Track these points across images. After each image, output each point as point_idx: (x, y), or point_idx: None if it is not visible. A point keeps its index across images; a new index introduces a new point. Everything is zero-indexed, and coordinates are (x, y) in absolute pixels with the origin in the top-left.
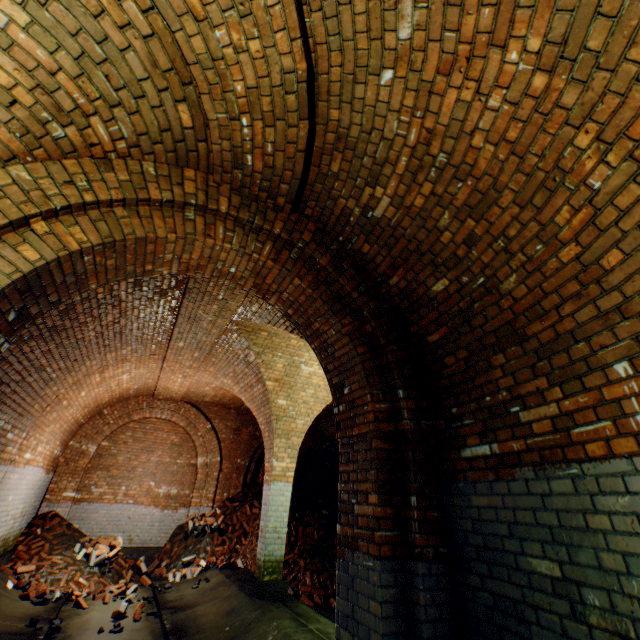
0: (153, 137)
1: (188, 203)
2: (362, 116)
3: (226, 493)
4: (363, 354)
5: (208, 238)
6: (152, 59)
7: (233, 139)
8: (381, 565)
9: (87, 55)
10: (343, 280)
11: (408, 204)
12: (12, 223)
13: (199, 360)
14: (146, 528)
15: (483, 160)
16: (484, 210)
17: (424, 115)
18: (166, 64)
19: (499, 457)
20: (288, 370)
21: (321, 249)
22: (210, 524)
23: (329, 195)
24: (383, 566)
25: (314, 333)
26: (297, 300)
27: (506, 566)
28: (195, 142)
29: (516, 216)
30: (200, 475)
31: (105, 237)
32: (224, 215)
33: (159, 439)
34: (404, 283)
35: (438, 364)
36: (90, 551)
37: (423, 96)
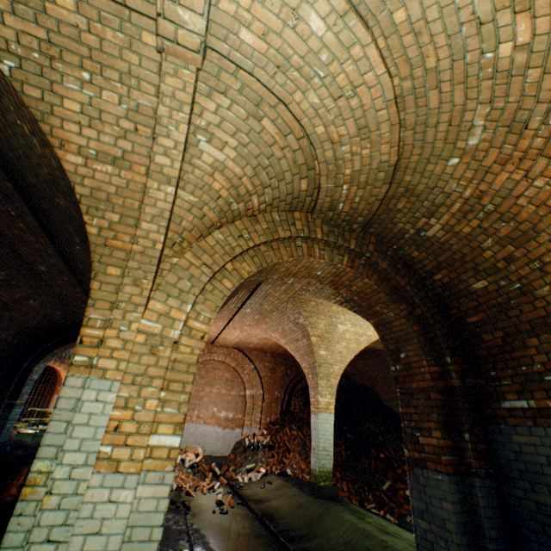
0: (281, 198)
1: (299, 236)
2: (428, 180)
3: (268, 418)
4: (417, 331)
5: (310, 257)
6: (294, 160)
7: (333, 196)
8: (448, 478)
9: (260, 165)
10: (398, 277)
11: (456, 230)
12: (220, 268)
13: (257, 320)
14: (214, 442)
15: (525, 213)
16: (523, 242)
17: (479, 183)
18: (301, 161)
19: (535, 410)
20: (327, 328)
21: (381, 256)
22: (261, 441)
23: (390, 221)
24: (449, 479)
25: (374, 313)
26: (363, 291)
27: (545, 484)
28: (304, 197)
29: (550, 250)
30: (248, 404)
31: (258, 267)
32: (318, 240)
33: (217, 376)
34: (446, 279)
35: (476, 338)
36: (184, 457)
37: (480, 173)
